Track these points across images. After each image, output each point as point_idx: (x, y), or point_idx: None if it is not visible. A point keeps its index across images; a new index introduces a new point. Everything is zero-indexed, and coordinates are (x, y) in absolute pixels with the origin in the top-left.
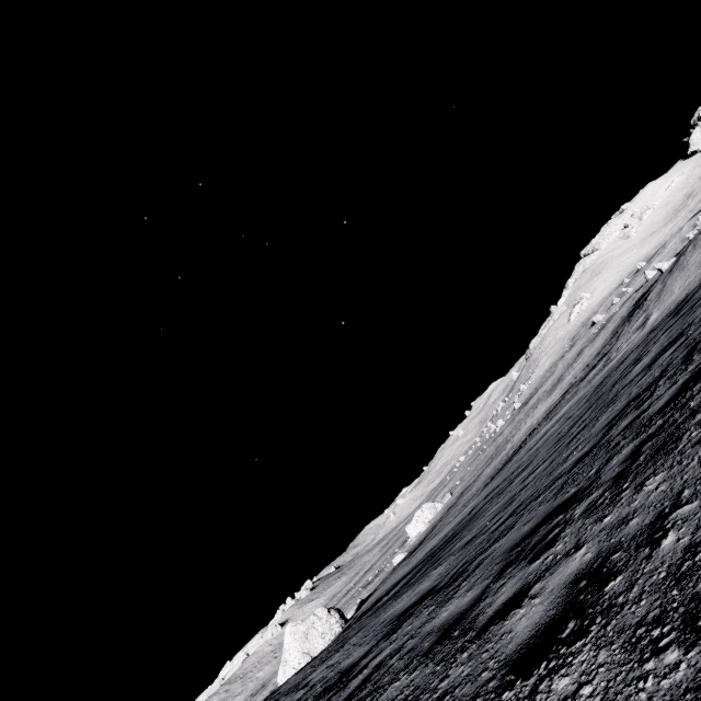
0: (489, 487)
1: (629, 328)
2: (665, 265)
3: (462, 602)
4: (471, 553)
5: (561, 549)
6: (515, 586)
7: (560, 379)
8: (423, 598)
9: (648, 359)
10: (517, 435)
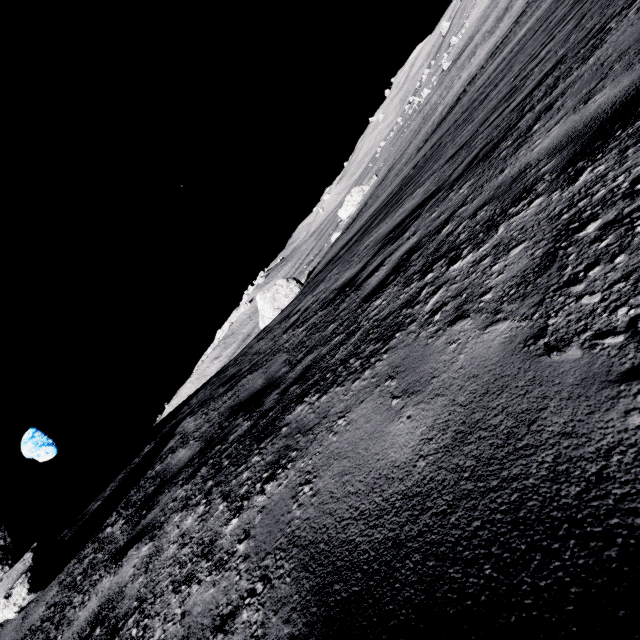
0: (428, 145)
1: None
2: None
3: (596, 105)
4: (487, 139)
5: None
6: None
7: (508, 8)
8: (422, 205)
9: None
10: (450, 94)
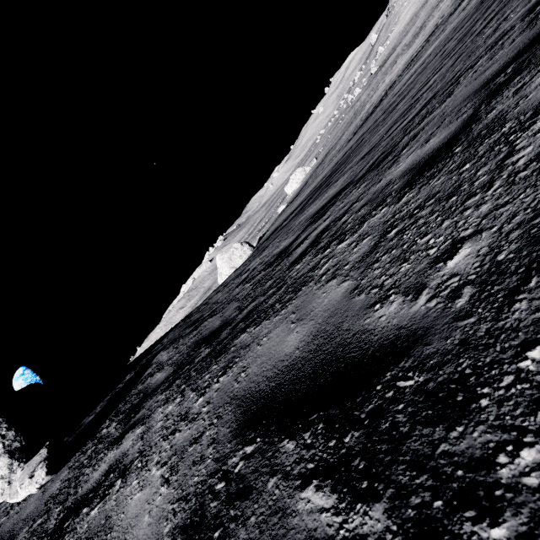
0: (355, 137)
1: None
2: None
3: (428, 148)
4: (384, 148)
5: None
6: None
7: (422, 27)
8: (338, 194)
9: None
10: (375, 94)
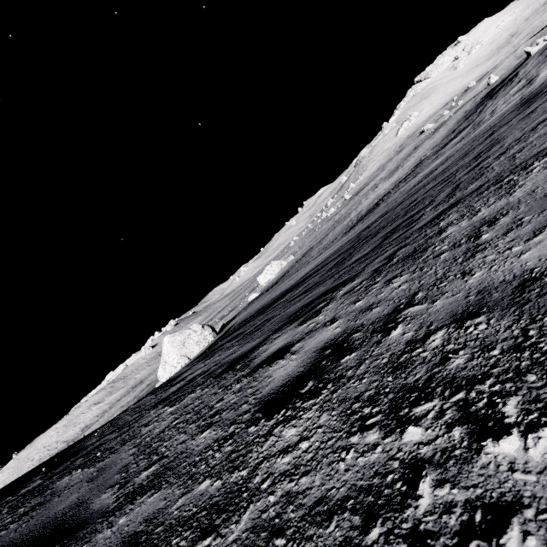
0: (364, 223)
1: (497, 100)
2: (536, 48)
3: None
4: None
5: None
6: None
7: (398, 166)
8: None
9: None
10: (361, 206)
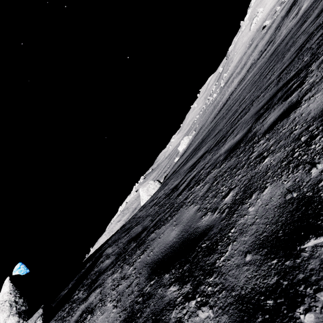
0: (214, 121)
1: (287, 20)
2: None
3: (235, 140)
4: (223, 133)
5: (315, 78)
6: (280, 110)
7: (245, 64)
8: (202, 156)
9: (314, 16)
10: (224, 97)
